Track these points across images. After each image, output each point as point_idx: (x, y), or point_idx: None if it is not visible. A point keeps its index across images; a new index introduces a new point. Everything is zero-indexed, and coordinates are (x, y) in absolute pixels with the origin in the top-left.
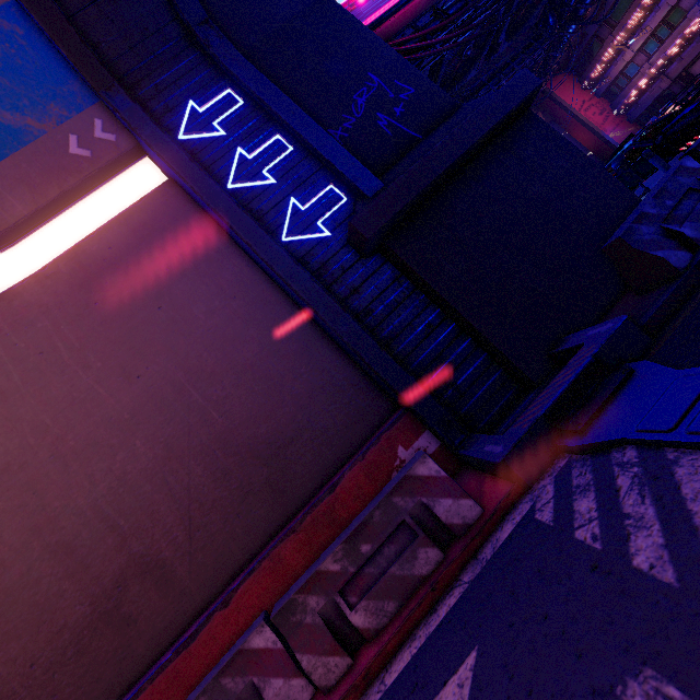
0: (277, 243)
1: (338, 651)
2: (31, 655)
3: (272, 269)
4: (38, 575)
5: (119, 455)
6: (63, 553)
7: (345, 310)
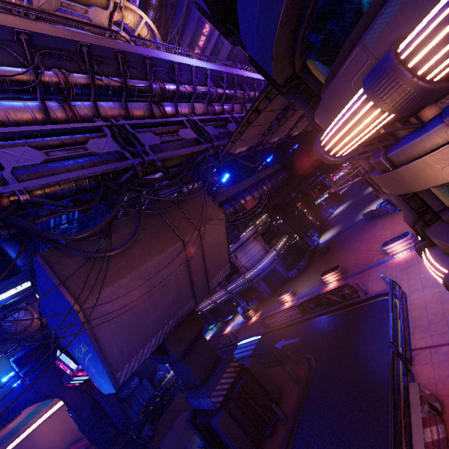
0: None
1: None
2: None
3: None
4: None
5: None
6: None
7: None
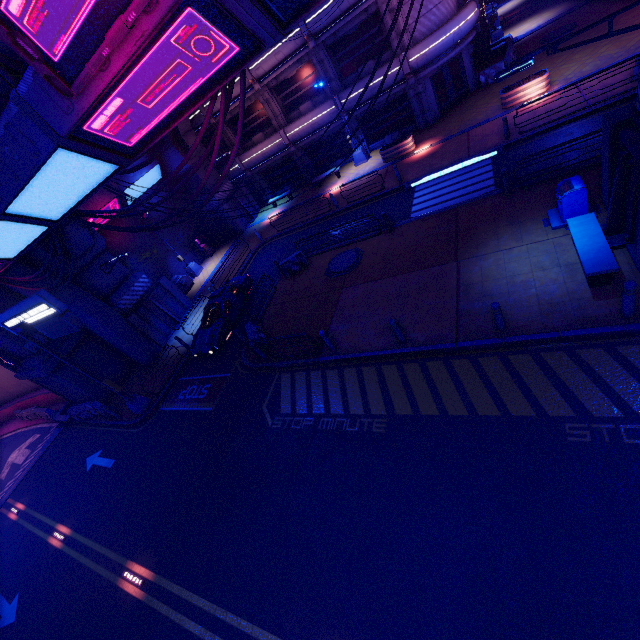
0: (3, 365)
1: (42, 418)
2: (11, 385)
3: (6, 368)
4: (3, 378)
5: (4, 369)
6: (5, 377)
7: (30, 379)
